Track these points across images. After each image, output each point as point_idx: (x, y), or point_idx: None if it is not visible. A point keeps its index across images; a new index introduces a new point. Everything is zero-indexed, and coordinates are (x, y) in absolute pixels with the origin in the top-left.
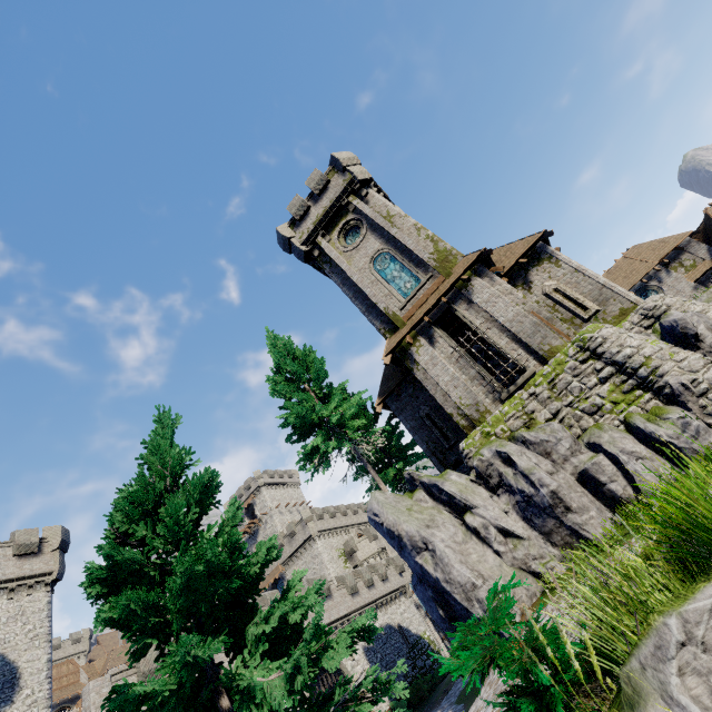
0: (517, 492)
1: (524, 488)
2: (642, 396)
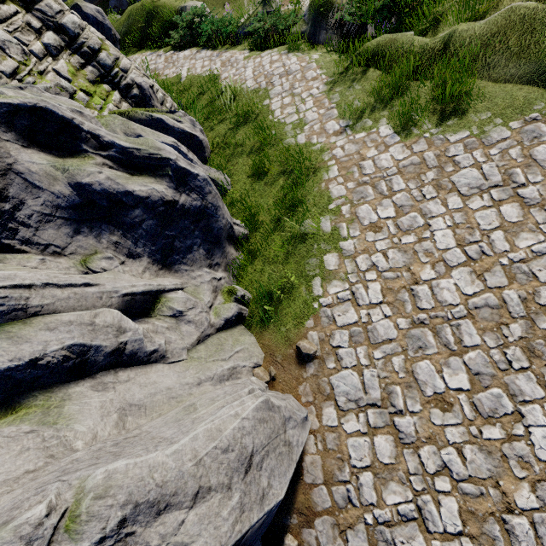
0: (133, 201)
1: (151, 186)
2: (111, 94)
